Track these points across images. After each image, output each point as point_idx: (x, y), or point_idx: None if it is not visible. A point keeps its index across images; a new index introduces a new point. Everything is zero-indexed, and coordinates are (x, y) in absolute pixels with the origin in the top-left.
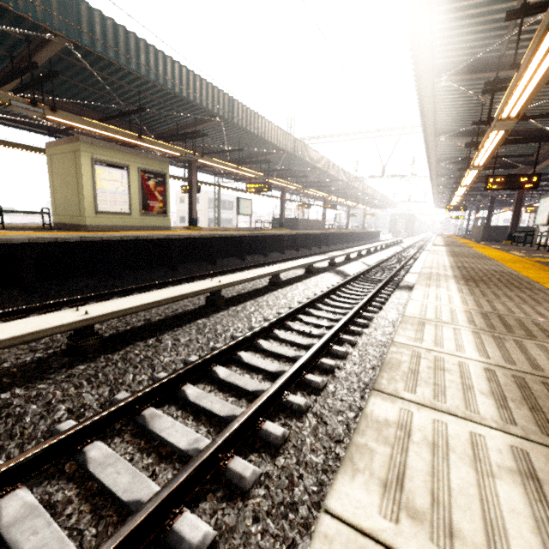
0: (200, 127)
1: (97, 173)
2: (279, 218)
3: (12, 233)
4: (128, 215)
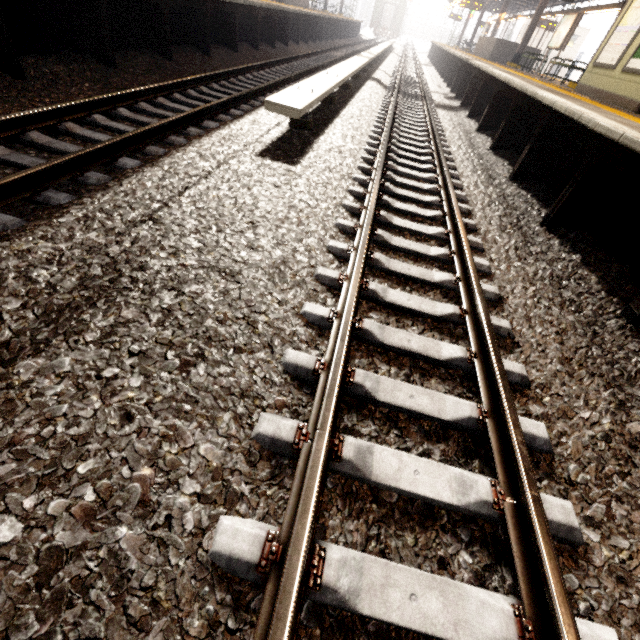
0: None
1: None
2: None
3: None
4: None
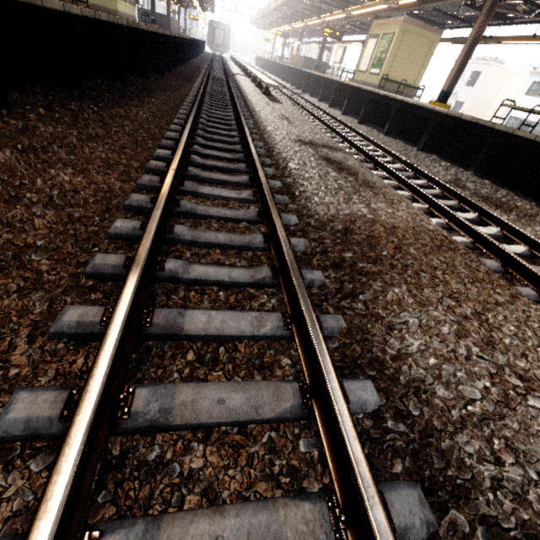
0: None
1: None
2: (150, 11)
3: None
4: (126, 3)
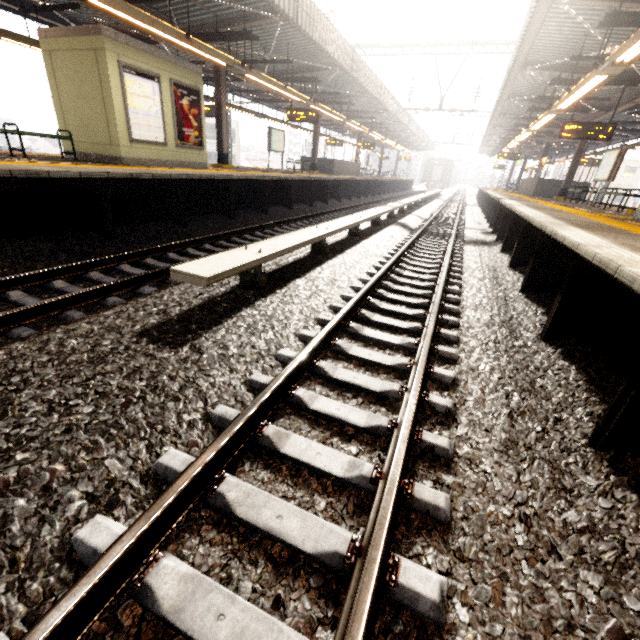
0: (249, 25)
1: (126, 85)
2: (311, 157)
3: (63, 165)
4: (163, 146)
